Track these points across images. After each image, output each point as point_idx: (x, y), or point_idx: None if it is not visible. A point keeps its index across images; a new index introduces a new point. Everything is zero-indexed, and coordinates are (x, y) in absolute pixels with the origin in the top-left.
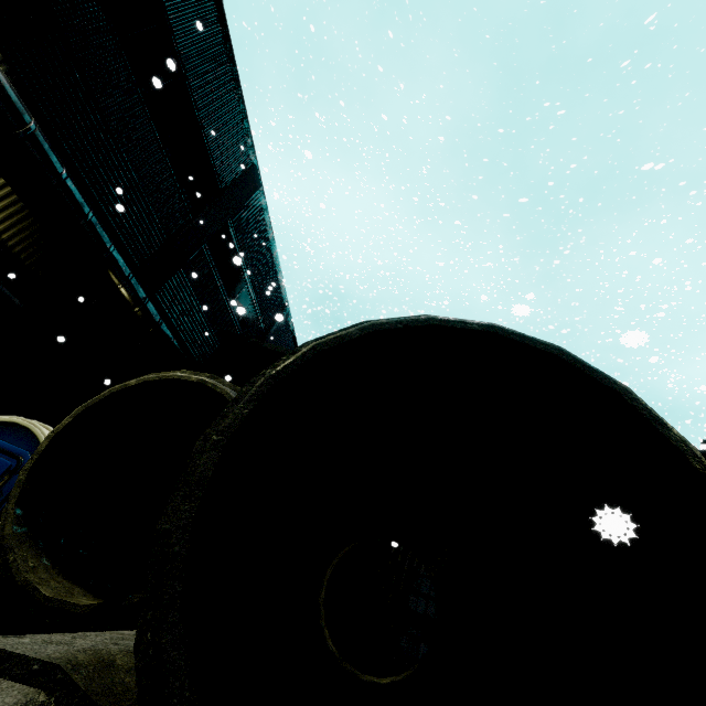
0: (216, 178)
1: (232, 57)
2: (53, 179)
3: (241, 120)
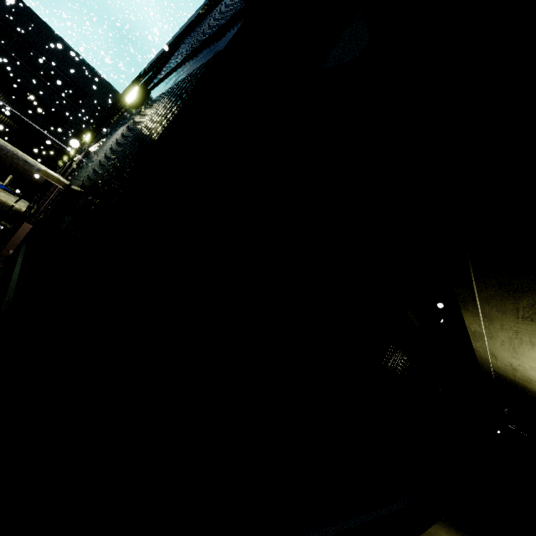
0: (84, 91)
1: (66, 43)
2: (3, 108)
3: (86, 64)
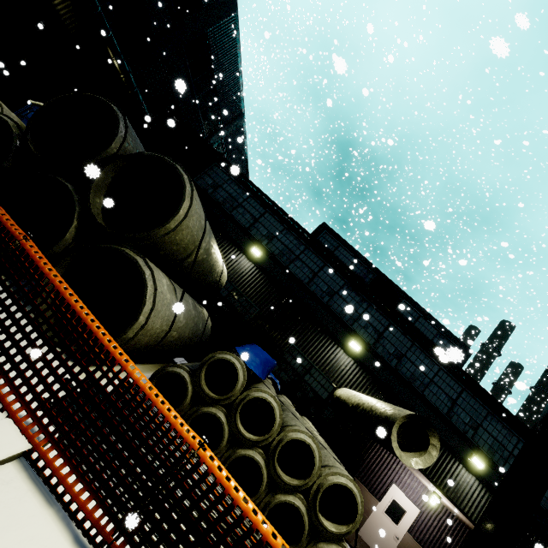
0: None
1: None
2: None
3: None
